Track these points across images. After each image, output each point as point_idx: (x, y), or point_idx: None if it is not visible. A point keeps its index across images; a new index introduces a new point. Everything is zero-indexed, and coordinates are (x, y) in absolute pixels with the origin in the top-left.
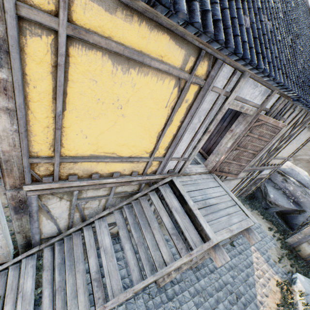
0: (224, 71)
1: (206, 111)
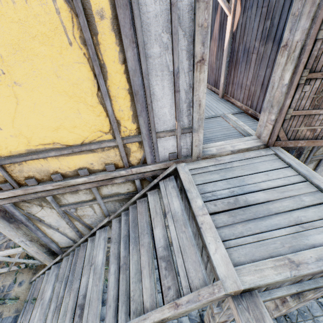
0: None
1: (164, 20)
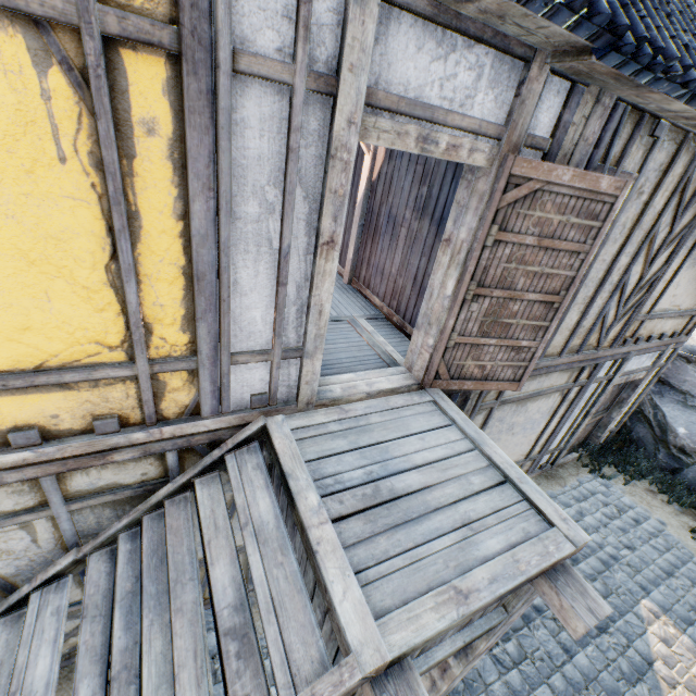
0: None
1: (273, 167)
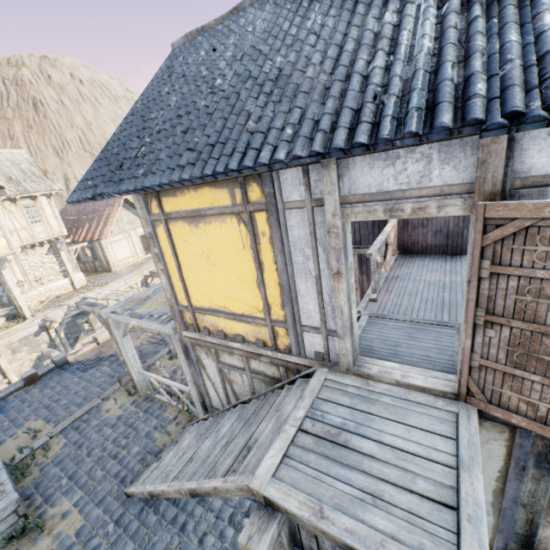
0: (287, 179)
1: (306, 240)
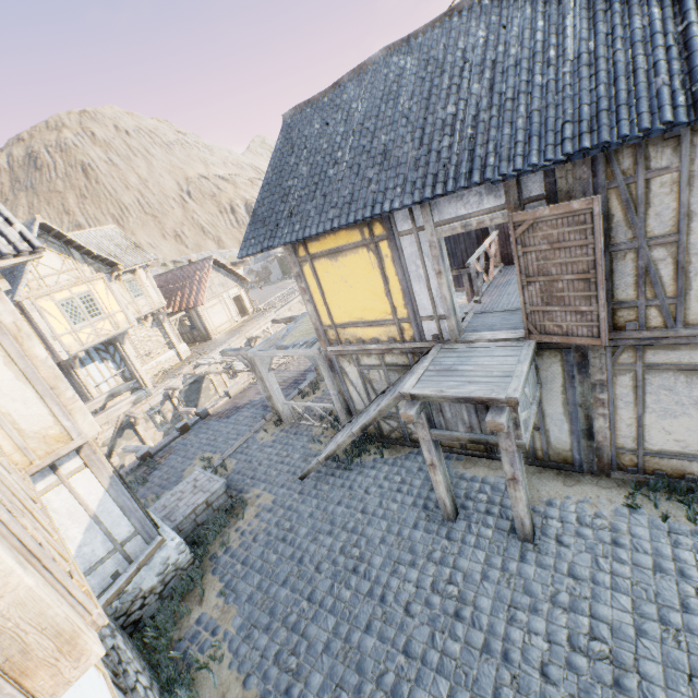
0: (399, 217)
1: (416, 255)
